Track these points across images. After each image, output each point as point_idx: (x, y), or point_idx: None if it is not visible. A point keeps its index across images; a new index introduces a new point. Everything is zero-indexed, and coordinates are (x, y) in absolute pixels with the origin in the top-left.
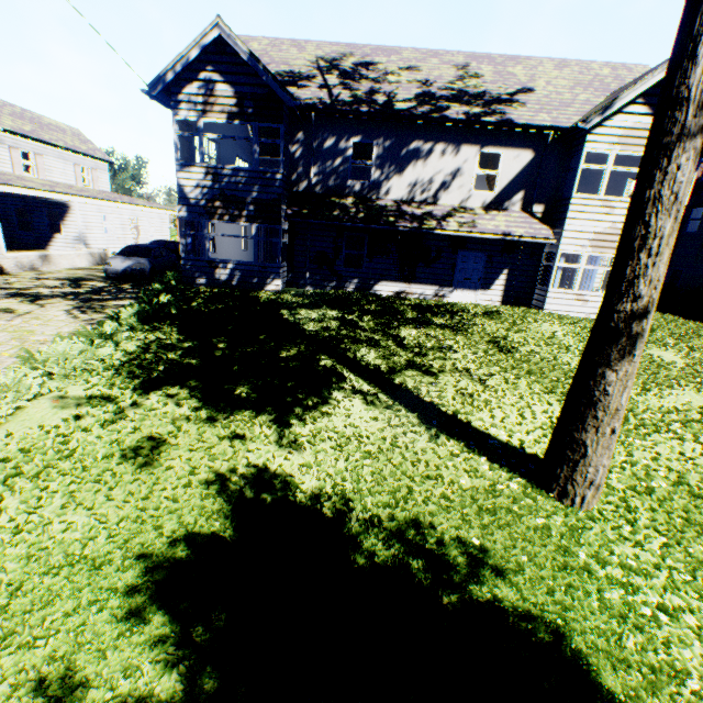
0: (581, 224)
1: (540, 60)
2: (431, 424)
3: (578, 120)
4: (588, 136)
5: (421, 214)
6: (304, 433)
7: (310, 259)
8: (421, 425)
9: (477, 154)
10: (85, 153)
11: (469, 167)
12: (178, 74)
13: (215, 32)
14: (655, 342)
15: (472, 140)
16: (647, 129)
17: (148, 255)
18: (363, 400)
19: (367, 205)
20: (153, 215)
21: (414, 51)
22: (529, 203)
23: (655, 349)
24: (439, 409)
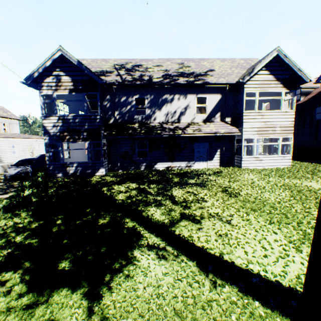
0: (250, 124)
1: (214, 59)
2: (207, 271)
3: (237, 79)
4: (244, 85)
5: (173, 128)
6: (111, 303)
7: (119, 156)
8: (200, 273)
9: (195, 98)
10: (5, 116)
11: (192, 104)
12: (40, 73)
13: (59, 53)
14: (302, 177)
15: (192, 92)
16: (269, 80)
17: (31, 163)
18: (155, 255)
19: (145, 126)
20: (41, 142)
21: (159, 59)
22: (224, 117)
23: (305, 182)
24: (209, 252)
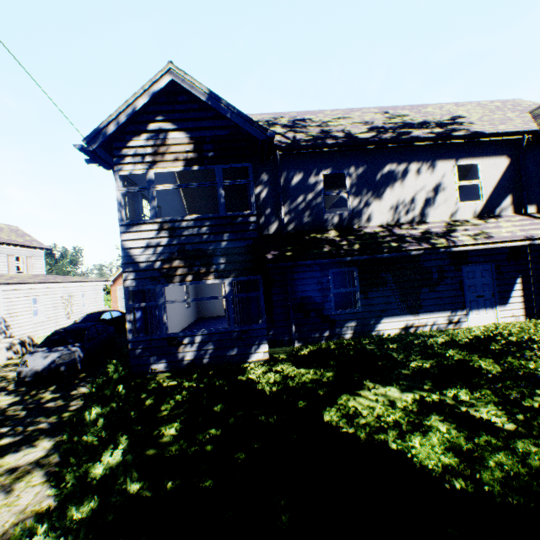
0: None
1: (438, 105)
2: None
3: (539, 124)
4: None
5: (420, 234)
6: None
7: (292, 308)
8: None
9: (453, 167)
10: (20, 244)
11: (449, 180)
12: (122, 124)
13: (167, 78)
14: None
15: (445, 155)
16: None
17: (81, 338)
18: None
19: (354, 235)
20: (87, 288)
21: (332, 111)
22: (520, 205)
23: None
24: None
